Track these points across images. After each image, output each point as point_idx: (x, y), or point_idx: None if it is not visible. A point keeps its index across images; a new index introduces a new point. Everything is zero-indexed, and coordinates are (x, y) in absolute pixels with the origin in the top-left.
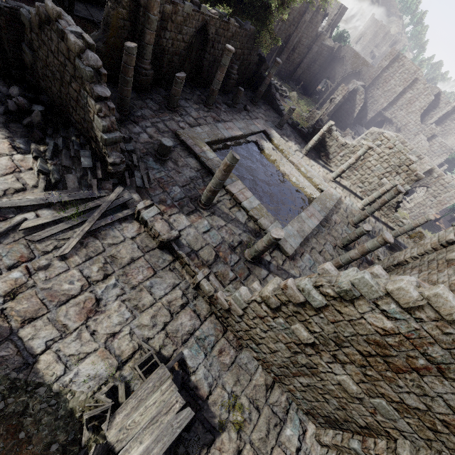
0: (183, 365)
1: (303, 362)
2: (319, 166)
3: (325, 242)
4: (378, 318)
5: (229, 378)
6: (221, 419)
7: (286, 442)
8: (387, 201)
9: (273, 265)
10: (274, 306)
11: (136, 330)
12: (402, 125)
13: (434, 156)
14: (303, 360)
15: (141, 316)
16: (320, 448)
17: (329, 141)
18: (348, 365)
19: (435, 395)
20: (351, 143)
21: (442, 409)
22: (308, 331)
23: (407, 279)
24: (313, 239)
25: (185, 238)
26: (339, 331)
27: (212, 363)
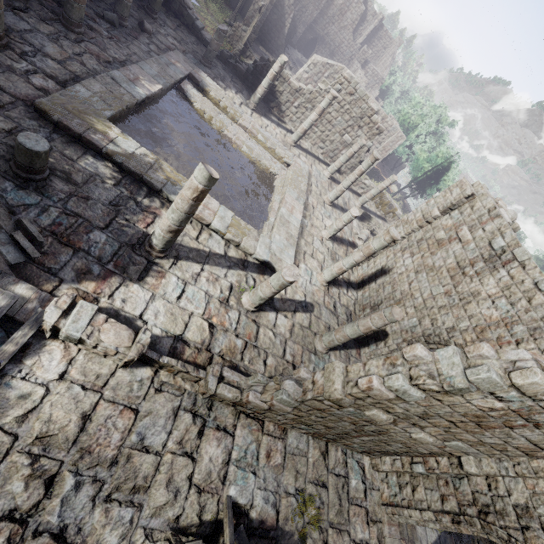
0: (237, 510)
1: (370, 430)
2: (274, 125)
3: (313, 239)
4: (489, 402)
5: (288, 478)
6: (299, 530)
7: (355, 495)
8: (363, 172)
9: (277, 300)
10: (347, 405)
11: (153, 524)
12: (336, 46)
13: (367, 88)
14: (372, 428)
15: (150, 498)
16: (378, 473)
17: (279, 85)
18: (429, 428)
19: (519, 437)
20: (307, 88)
21: (521, 442)
22: (386, 413)
23: (539, 369)
24: (301, 241)
25: (156, 323)
26: (431, 411)
27: (265, 478)
